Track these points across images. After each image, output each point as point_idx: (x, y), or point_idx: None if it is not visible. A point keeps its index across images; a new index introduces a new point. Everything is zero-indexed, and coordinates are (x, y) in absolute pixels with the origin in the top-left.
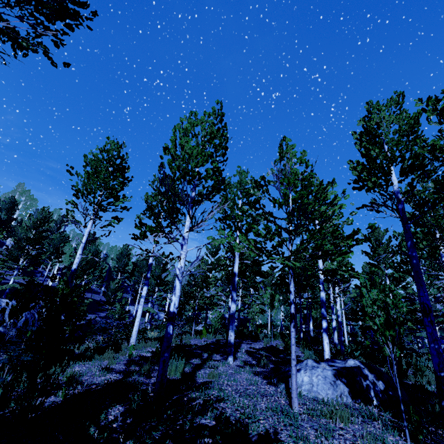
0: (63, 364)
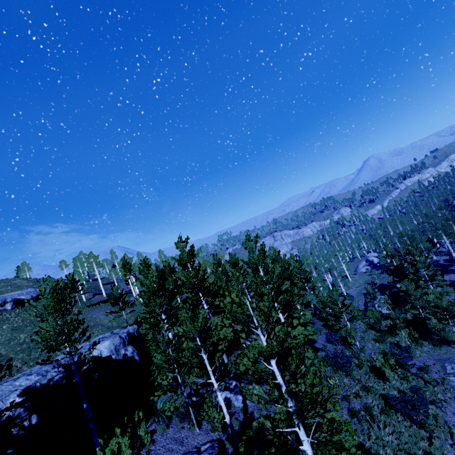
0: (449, 278)
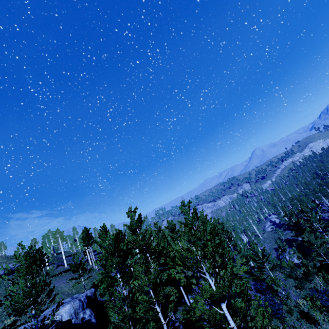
0: None
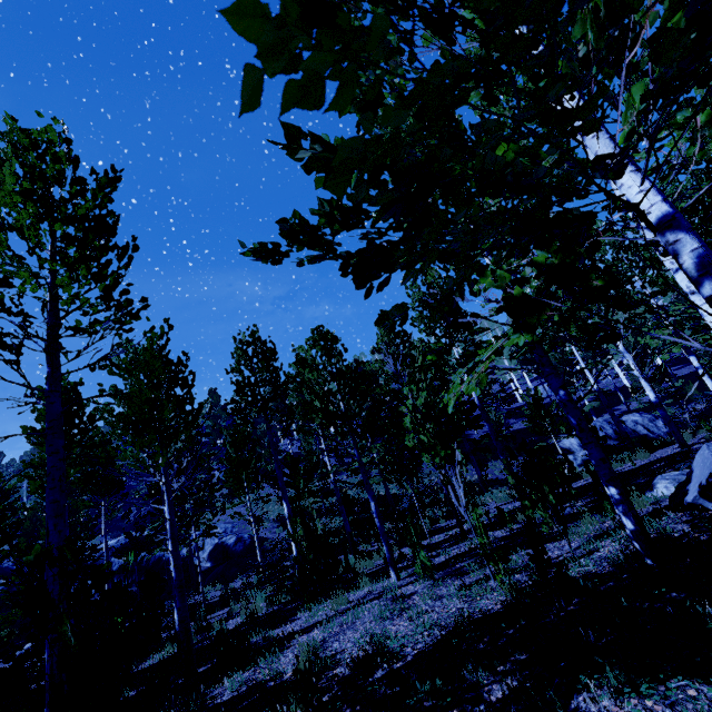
0: (644, 452)
